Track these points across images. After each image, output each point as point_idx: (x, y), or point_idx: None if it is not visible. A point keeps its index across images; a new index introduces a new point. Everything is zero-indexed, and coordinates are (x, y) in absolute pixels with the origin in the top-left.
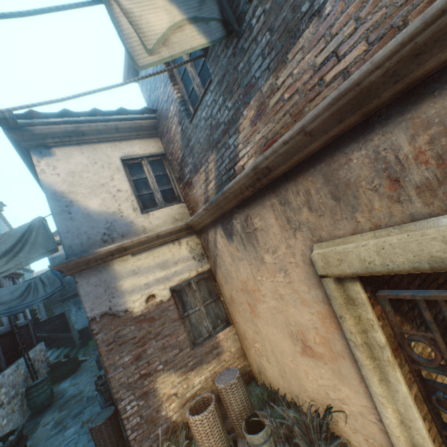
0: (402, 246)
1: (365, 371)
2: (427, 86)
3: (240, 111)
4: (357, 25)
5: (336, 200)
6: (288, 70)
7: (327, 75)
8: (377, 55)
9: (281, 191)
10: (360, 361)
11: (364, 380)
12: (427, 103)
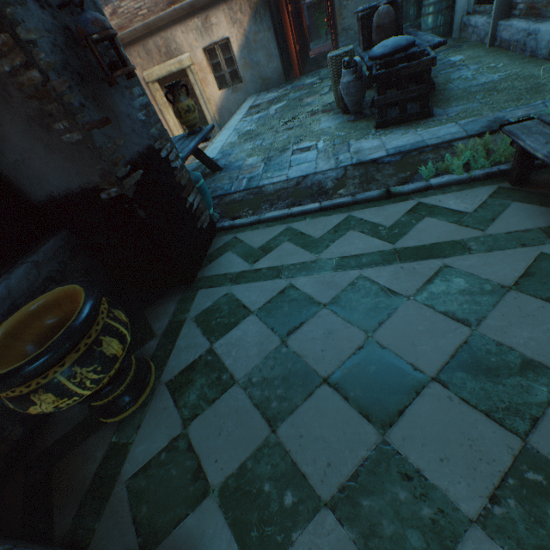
0: (164, 69)
1: (164, 114)
2: (161, 29)
3: (103, 7)
4: (145, 5)
5: (148, 56)
6: (126, 4)
7: (139, 14)
8: (151, 19)
9: (129, 50)
10: (163, 111)
11: (165, 120)
12: (162, 33)
